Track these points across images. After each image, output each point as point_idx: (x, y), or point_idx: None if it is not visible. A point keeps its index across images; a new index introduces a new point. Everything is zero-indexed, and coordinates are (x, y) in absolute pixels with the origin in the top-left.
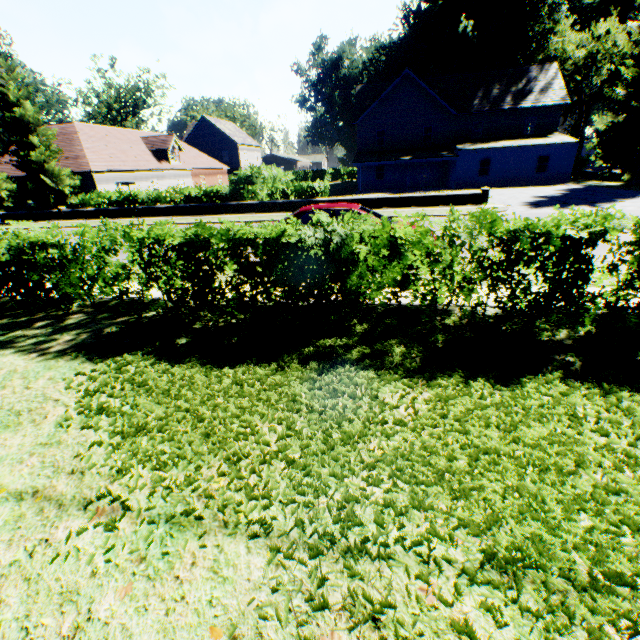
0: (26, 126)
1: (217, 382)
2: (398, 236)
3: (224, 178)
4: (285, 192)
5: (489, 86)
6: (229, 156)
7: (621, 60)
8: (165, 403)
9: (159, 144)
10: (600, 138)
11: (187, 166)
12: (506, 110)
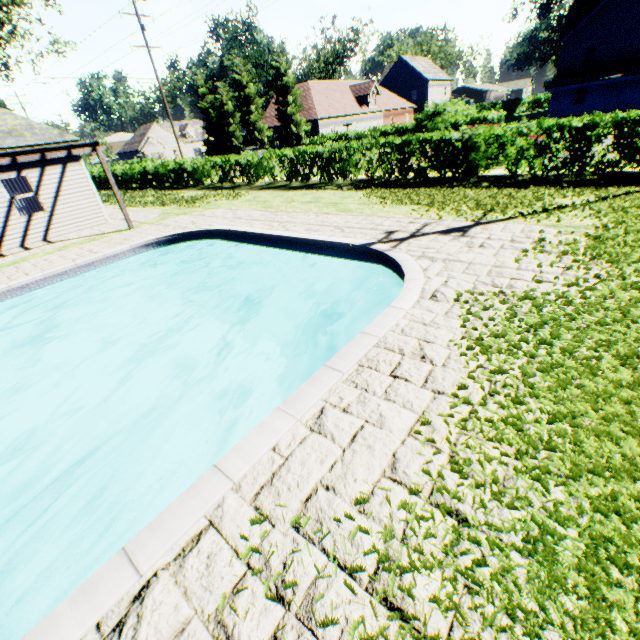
0: (286, 90)
1: (407, 192)
2: (496, 134)
3: (409, 117)
4: (461, 124)
5: None
6: (417, 95)
7: None
8: (391, 194)
9: (362, 91)
10: None
11: (380, 109)
12: None
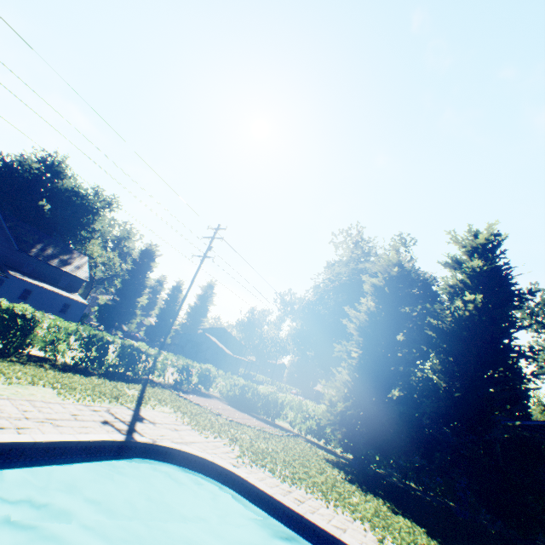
0: None
1: None
2: (59, 324)
3: None
4: None
5: (48, 246)
6: None
7: (116, 274)
8: None
9: None
10: (101, 308)
11: None
12: (54, 266)
